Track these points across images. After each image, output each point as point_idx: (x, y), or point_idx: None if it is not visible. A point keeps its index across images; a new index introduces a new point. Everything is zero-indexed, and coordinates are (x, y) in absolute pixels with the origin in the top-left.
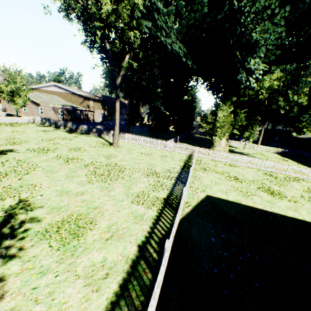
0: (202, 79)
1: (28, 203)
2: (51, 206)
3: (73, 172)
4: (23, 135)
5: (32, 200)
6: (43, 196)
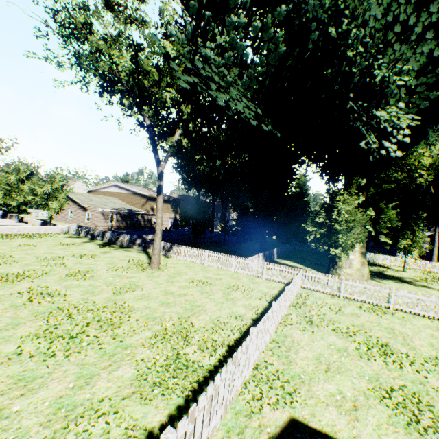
0: (308, 159)
1: None
2: None
3: (10, 327)
4: (26, 251)
5: None
6: None
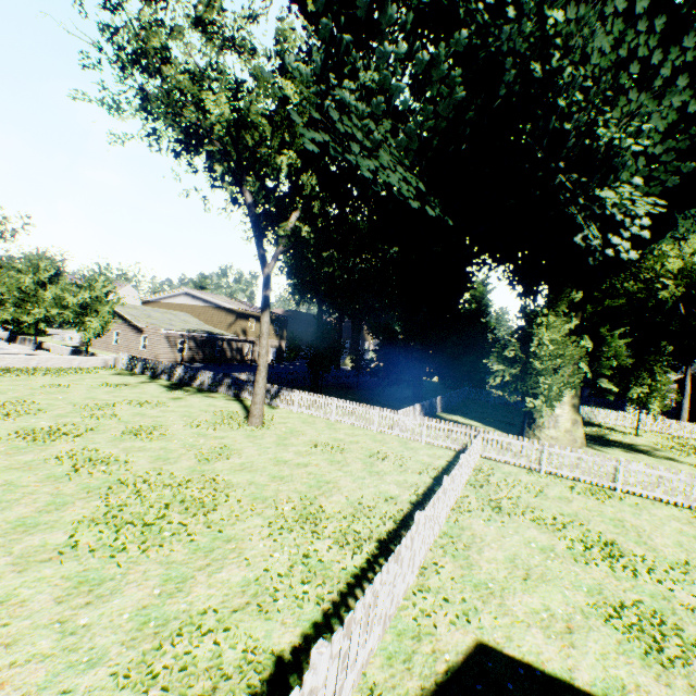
0: (491, 259)
1: None
2: None
3: (53, 508)
4: (56, 394)
5: None
6: None
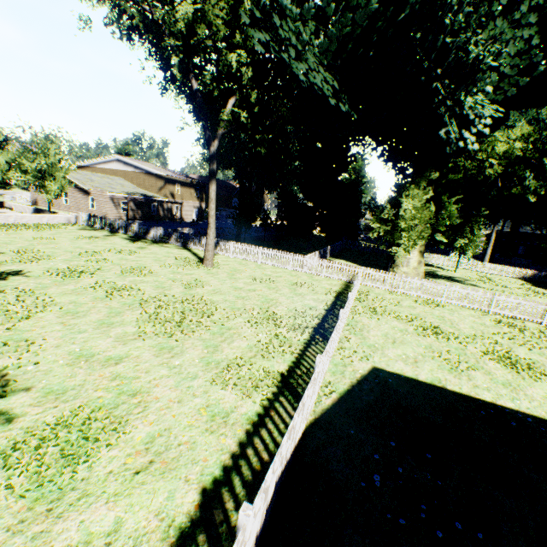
0: (374, 141)
1: (4, 380)
2: (47, 387)
3: (114, 315)
4: (50, 245)
5: (14, 374)
6: (39, 364)
